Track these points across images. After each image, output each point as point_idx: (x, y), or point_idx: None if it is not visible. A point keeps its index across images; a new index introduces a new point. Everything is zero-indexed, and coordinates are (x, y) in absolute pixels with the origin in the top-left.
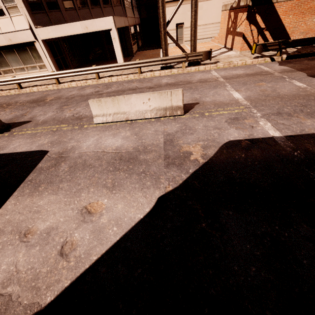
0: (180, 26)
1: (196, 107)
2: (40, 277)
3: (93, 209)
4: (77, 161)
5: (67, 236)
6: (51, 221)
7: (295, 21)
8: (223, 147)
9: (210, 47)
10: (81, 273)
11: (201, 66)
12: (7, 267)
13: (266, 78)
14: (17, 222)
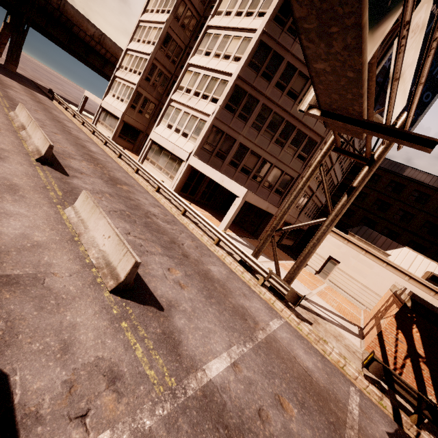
0: (333, 261)
1: (145, 307)
2: None
3: None
4: None
5: None
6: None
7: None
8: None
9: (347, 311)
10: None
11: (279, 303)
12: None
13: (319, 413)
14: None
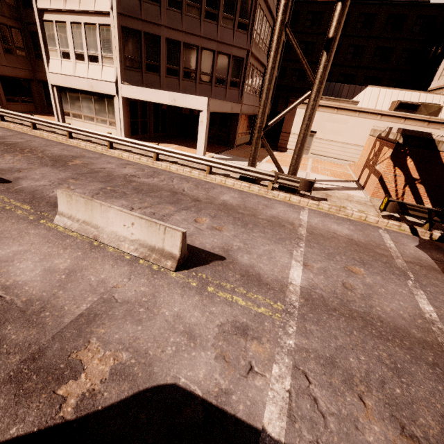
0: (310, 134)
1: (211, 265)
2: None
3: None
4: None
5: None
6: None
7: None
8: (143, 397)
9: (339, 173)
10: None
11: (295, 197)
12: None
13: (375, 261)
14: None
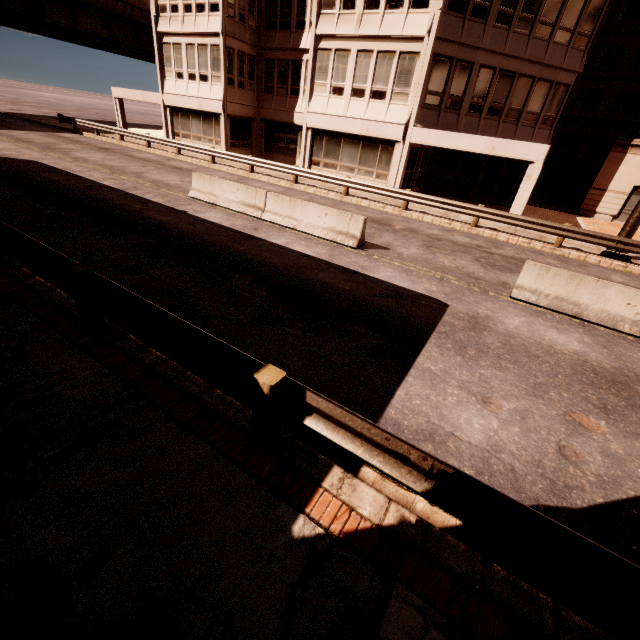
0: None
1: None
2: (546, 468)
3: (585, 424)
4: (510, 341)
5: (560, 439)
6: (518, 405)
7: None
8: None
9: None
10: (618, 500)
11: None
12: (483, 428)
13: None
14: (462, 380)
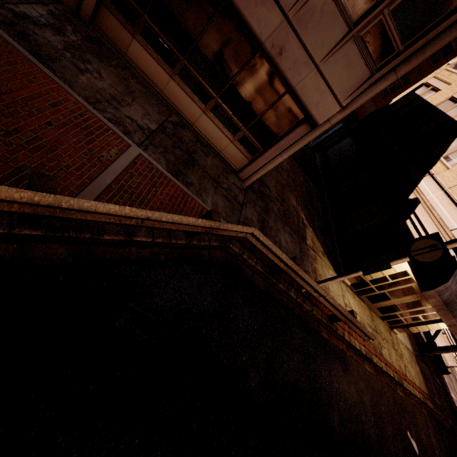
0: None
1: (449, 376)
2: None
3: None
4: None
5: None
6: None
7: None
8: None
9: None
10: None
11: None
12: None
13: None
14: None
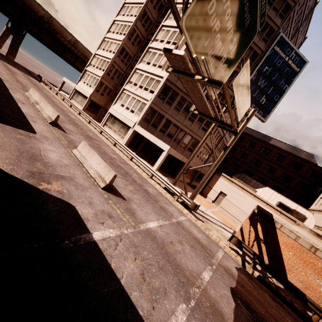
0: (223, 194)
1: (118, 197)
2: None
3: None
4: (27, 141)
5: None
6: None
7: (294, 261)
8: (62, 201)
9: (228, 222)
10: None
11: (186, 210)
12: None
13: (200, 251)
14: None
